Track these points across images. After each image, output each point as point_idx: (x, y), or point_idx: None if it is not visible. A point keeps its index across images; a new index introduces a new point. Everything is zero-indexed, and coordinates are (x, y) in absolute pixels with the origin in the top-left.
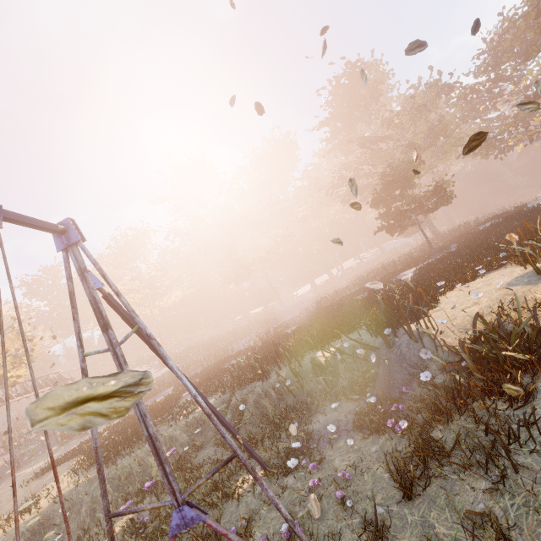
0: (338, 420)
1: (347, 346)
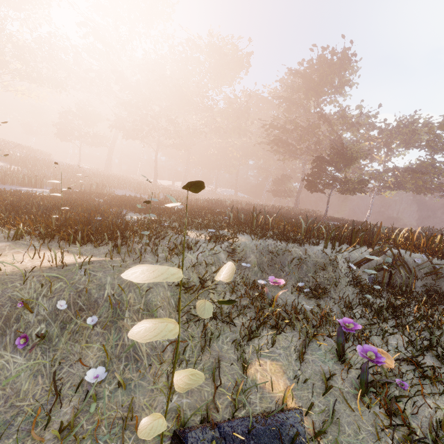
0: None
1: (425, 258)
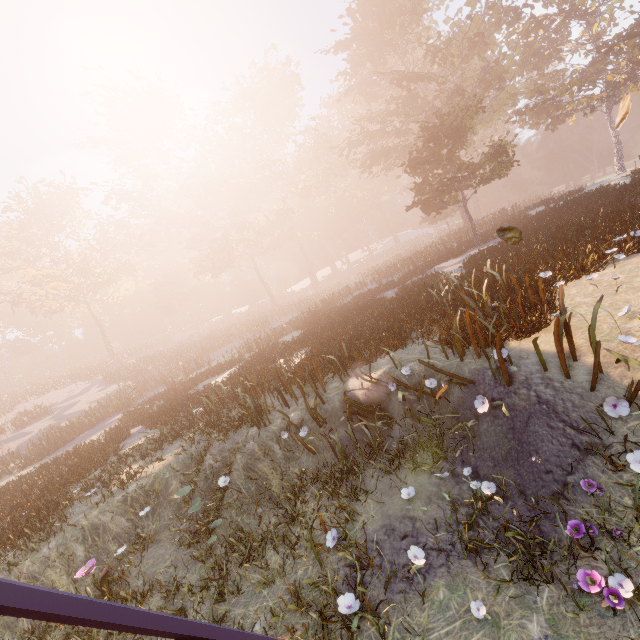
0: (412, 518)
1: (408, 373)
